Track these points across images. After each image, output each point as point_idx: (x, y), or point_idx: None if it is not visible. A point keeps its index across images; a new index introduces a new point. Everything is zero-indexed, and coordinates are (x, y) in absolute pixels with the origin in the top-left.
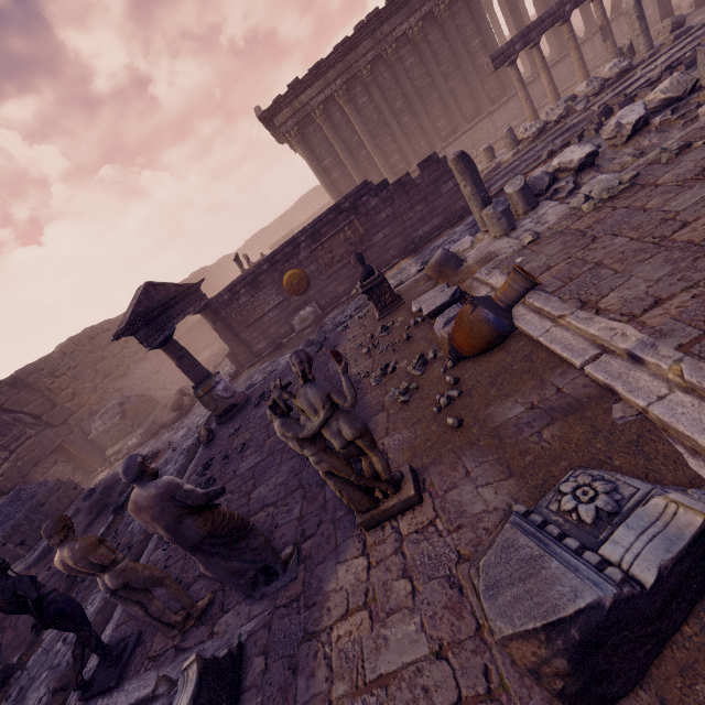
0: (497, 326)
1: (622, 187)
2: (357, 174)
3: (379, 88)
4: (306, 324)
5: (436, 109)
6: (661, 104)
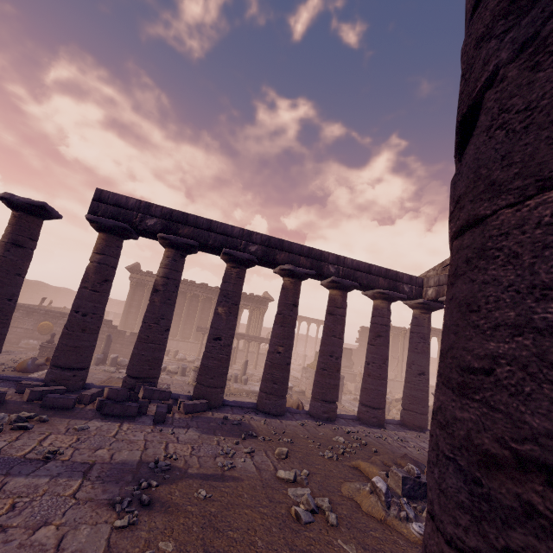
0: (28, 365)
1: (111, 371)
2: (140, 318)
3: (177, 300)
4: (26, 346)
5: (190, 325)
6: (169, 370)
